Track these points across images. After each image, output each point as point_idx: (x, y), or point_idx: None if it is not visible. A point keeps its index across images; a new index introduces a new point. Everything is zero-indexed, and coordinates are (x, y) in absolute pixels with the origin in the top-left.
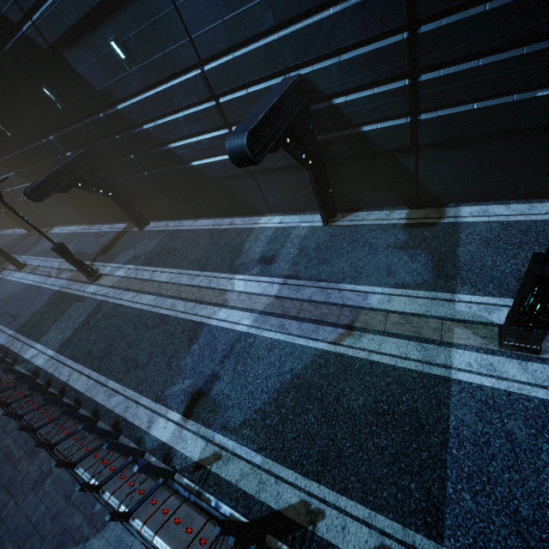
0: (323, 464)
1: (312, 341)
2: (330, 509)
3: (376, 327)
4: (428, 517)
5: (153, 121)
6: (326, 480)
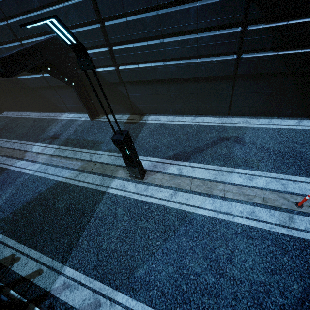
0: (31, 235)
1: (56, 177)
2: (24, 256)
3: (88, 169)
4: (65, 254)
5: None
6: (29, 243)
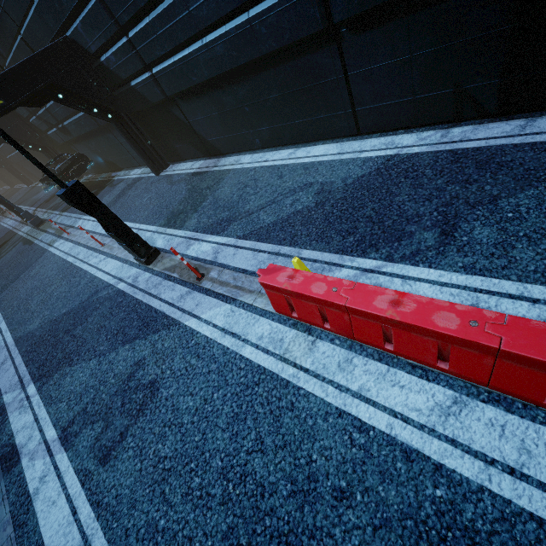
0: None
1: None
2: None
3: None
4: None
5: None
6: None
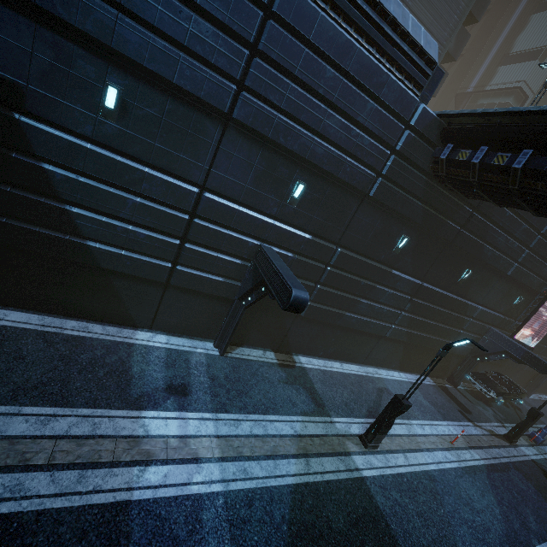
0: None
1: (281, 479)
2: None
3: (312, 450)
4: None
5: (71, 171)
6: None
